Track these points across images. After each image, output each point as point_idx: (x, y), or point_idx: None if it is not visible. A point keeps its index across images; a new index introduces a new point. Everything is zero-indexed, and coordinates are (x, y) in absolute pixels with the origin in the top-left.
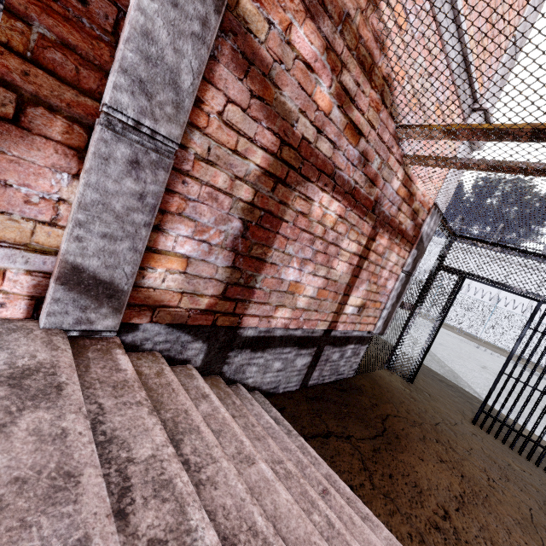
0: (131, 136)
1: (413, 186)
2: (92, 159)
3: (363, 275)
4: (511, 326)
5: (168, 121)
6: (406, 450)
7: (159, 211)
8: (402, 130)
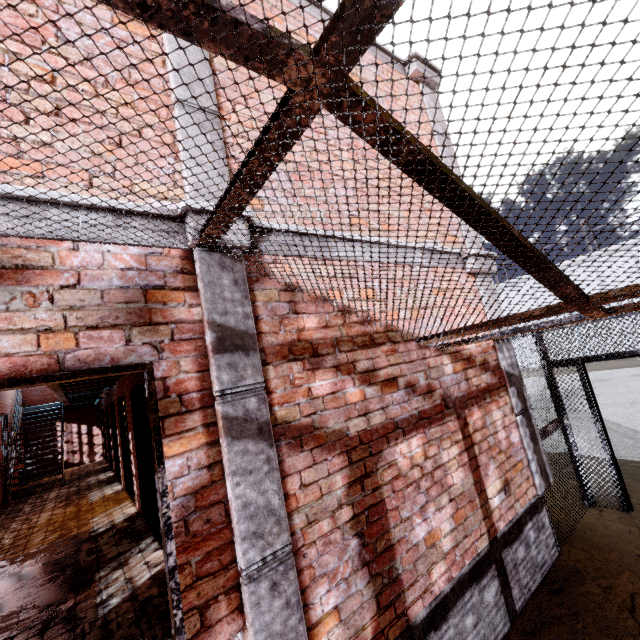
0: (264, 571)
1: (464, 352)
2: (251, 612)
3: (481, 460)
4: None
5: (278, 536)
6: None
7: (300, 593)
8: (422, 342)
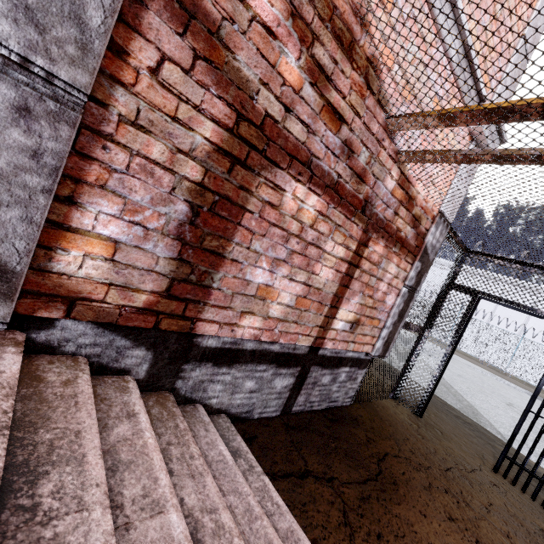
0: (17, 75)
1: (412, 188)
2: None
3: (354, 285)
4: (541, 360)
5: (71, 64)
6: (404, 500)
7: (72, 179)
8: (393, 120)
